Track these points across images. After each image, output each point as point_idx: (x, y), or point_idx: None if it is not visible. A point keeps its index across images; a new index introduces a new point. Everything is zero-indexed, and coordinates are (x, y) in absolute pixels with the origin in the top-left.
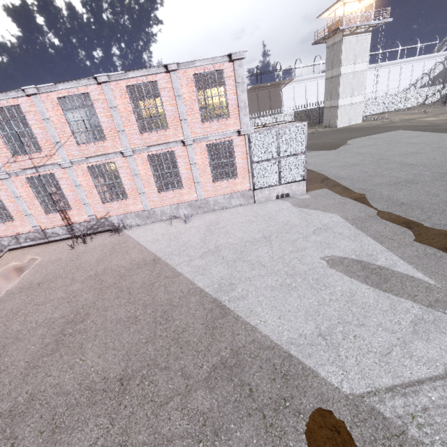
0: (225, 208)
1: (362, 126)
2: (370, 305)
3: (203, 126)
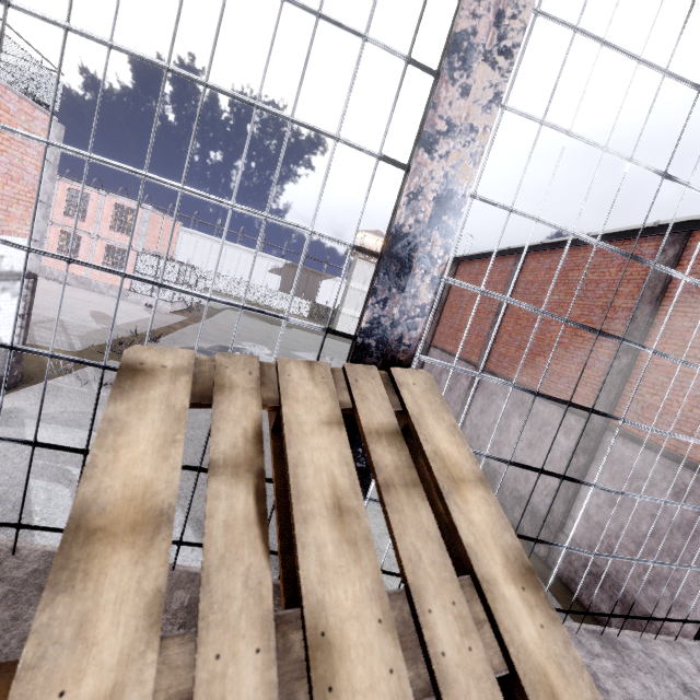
0: (103, 294)
1: None
2: (76, 314)
3: (110, 232)
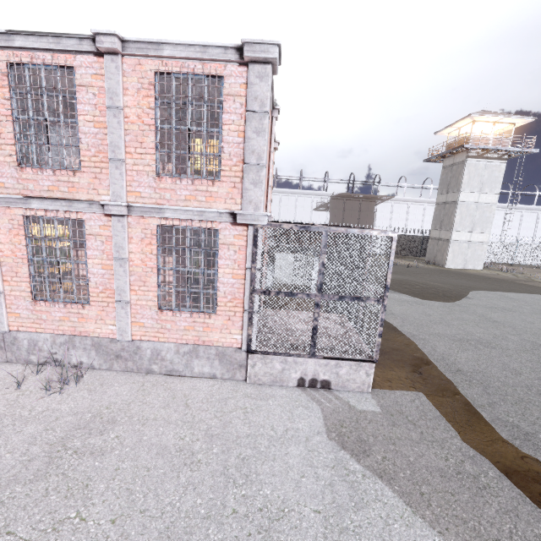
0: (177, 374)
1: (483, 274)
2: None
3: (158, 183)
